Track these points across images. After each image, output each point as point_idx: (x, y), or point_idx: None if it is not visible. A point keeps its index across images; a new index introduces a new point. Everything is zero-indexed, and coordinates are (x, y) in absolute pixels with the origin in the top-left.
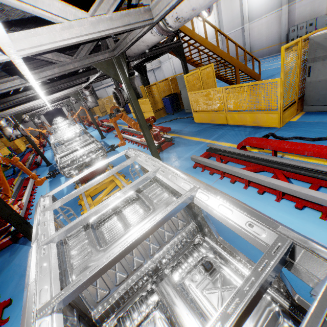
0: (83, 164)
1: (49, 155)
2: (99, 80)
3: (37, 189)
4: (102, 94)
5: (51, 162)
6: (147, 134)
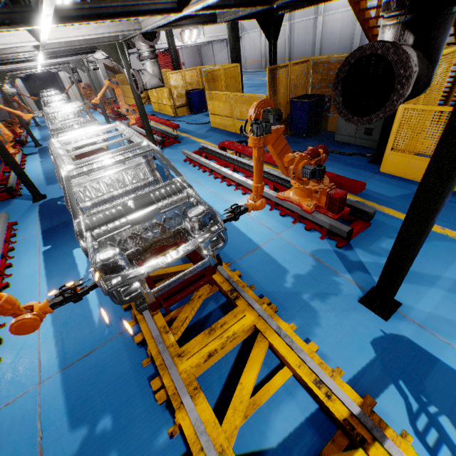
0: (149, 246)
1: (36, 169)
2: (181, 23)
3: (12, 274)
4: (133, 64)
5: (42, 191)
6: (427, 232)
